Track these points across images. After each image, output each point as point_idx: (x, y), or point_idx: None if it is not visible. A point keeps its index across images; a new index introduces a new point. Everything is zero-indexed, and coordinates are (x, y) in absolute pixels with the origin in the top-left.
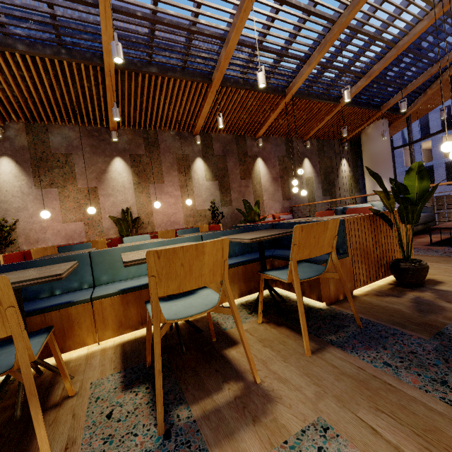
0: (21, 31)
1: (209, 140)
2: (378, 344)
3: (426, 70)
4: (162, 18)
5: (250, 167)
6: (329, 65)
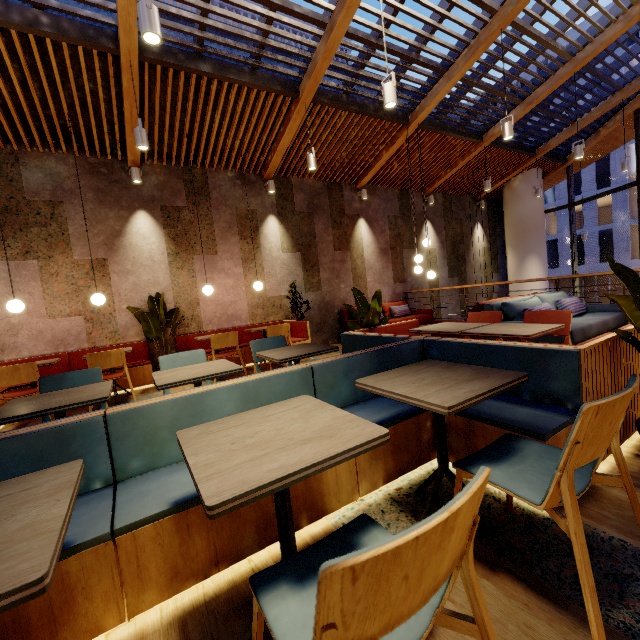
0: None
1: (288, 188)
2: None
3: (605, 99)
4: None
5: (348, 232)
6: (476, 81)
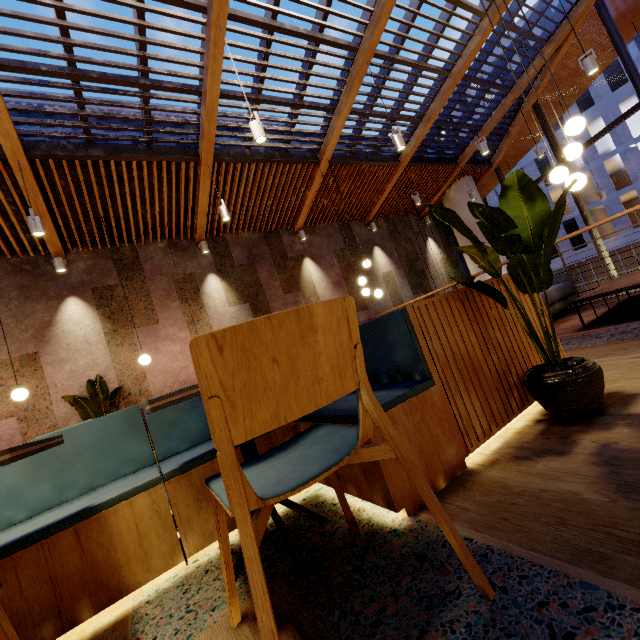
0: None
1: (223, 245)
2: None
3: (500, 102)
4: (88, 71)
5: (295, 274)
6: (368, 112)
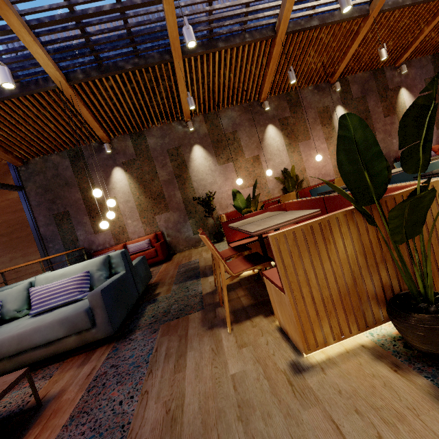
0: (221, 30)
1: (346, 84)
2: None
3: None
4: None
5: (393, 102)
6: None
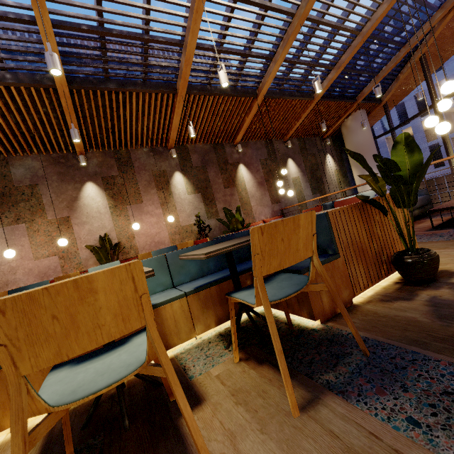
0: None
1: (186, 152)
2: (395, 381)
3: (395, 55)
4: (111, 29)
5: (233, 175)
6: (296, 60)
